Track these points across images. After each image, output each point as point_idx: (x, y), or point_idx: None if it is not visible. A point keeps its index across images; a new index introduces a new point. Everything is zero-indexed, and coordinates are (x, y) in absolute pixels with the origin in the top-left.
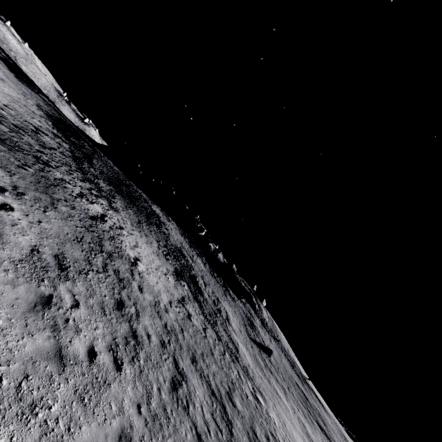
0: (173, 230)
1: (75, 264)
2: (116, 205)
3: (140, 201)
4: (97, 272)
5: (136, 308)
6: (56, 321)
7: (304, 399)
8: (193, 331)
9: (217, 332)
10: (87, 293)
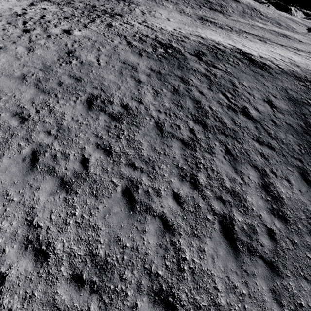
0: None
1: None
2: None
3: None
4: None
5: None
6: None
7: (204, 3)
8: None
9: None
10: None
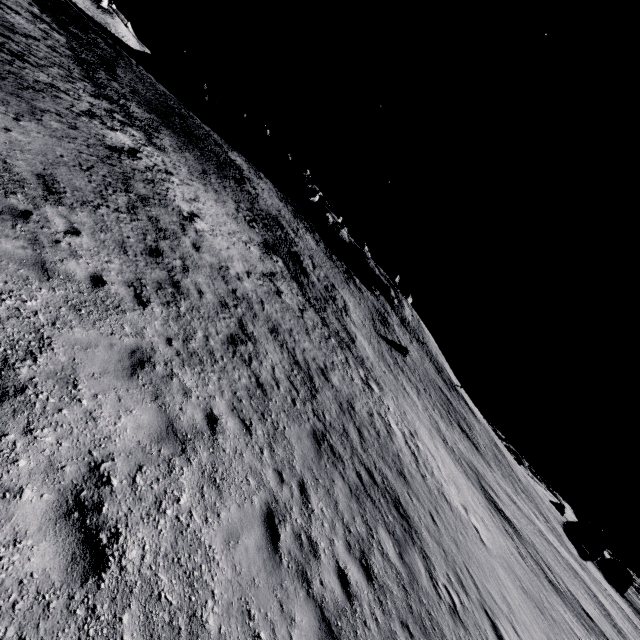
0: (265, 191)
1: (76, 193)
2: (161, 142)
3: (207, 143)
4: (115, 210)
5: (184, 263)
6: (38, 237)
7: (446, 403)
8: (282, 307)
9: (323, 318)
10: (95, 227)
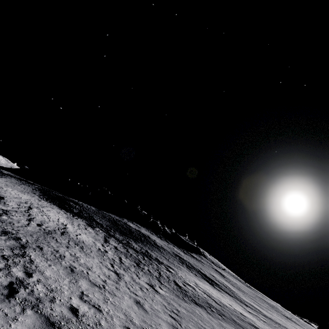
0: (151, 236)
1: None
2: (160, 260)
3: (131, 230)
4: None
5: None
6: None
7: (268, 304)
8: None
9: (255, 310)
10: None
